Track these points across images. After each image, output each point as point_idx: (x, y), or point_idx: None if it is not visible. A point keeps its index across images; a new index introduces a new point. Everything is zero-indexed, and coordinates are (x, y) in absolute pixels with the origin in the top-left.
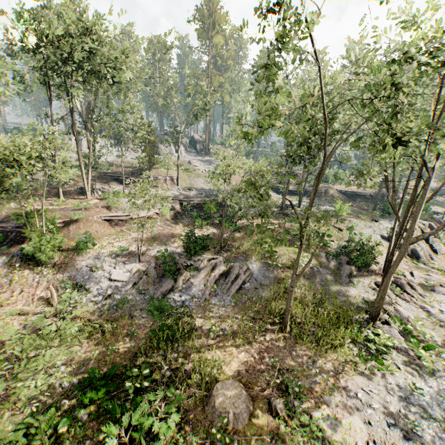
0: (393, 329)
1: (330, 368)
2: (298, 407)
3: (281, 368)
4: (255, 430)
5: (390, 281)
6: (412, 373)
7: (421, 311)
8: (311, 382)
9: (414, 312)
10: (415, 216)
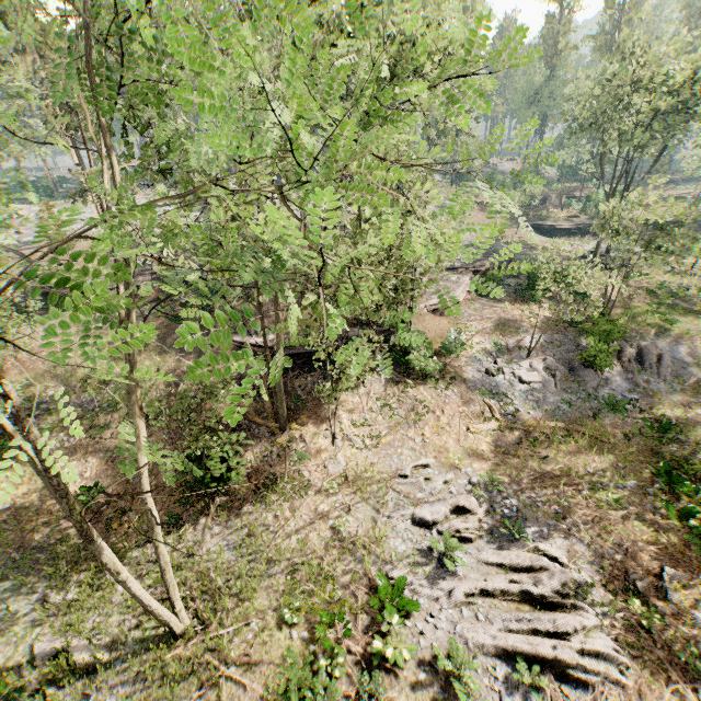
0: None
1: None
2: None
3: None
4: None
5: None
6: None
7: None
8: None
9: None
10: None
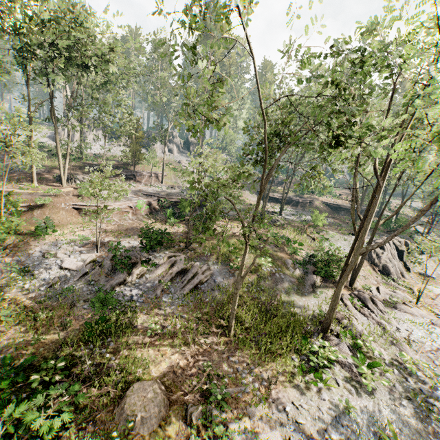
0: (343, 343)
1: (265, 378)
2: (215, 417)
3: (212, 374)
4: (161, 438)
5: (340, 291)
6: (350, 390)
7: (377, 327)
8: (240, 391)
9: (370, 327)
10: (365, 226)
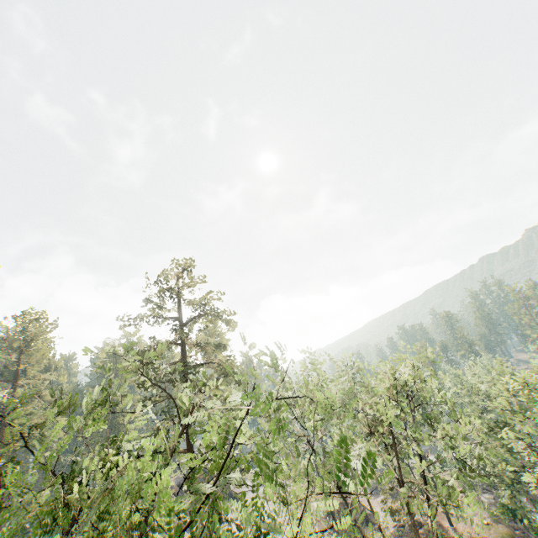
0: None
1: None
2: None
3: None
4: None
5: None
6: None
7: None
8: None
9: None
10: None
